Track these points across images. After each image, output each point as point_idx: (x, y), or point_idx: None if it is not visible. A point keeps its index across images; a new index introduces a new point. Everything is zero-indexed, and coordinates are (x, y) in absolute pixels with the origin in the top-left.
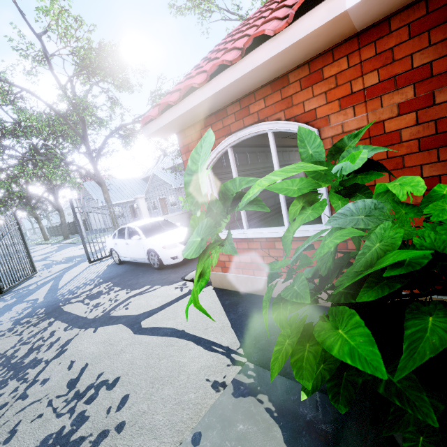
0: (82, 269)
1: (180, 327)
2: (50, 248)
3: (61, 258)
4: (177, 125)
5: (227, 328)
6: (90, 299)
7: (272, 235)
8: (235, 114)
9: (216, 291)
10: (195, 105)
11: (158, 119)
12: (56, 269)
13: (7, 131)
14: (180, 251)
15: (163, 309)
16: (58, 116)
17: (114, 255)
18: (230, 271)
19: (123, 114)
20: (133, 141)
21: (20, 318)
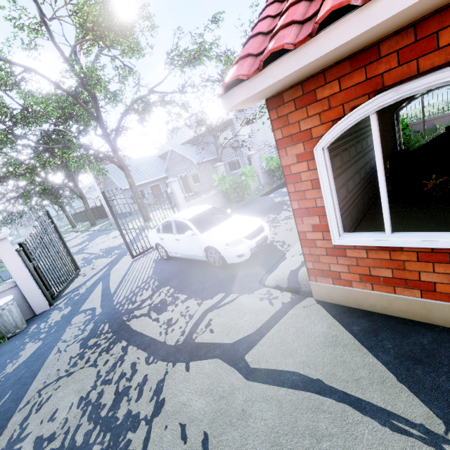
0: (127, 266)
1: (311, 374)
2: (81, 238)
3: (97, 251)
4: (279, 85)
5: (392, 382)
6: (157, 313)
7: (449, 245)
8: (398, 53)
9: (324, 307)
10: (344, 42)
11: (253, 79)
12: (98, 266)
13: (17, 119)
14: (246, 247)
15: (263, 336)
16: (66, 96)
17: (160, 251)
18: (349, 284)
19: (139, 84)
20: (149, 115)
21: (85, 337)
